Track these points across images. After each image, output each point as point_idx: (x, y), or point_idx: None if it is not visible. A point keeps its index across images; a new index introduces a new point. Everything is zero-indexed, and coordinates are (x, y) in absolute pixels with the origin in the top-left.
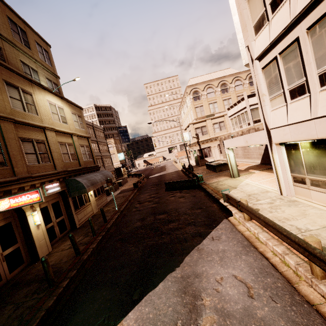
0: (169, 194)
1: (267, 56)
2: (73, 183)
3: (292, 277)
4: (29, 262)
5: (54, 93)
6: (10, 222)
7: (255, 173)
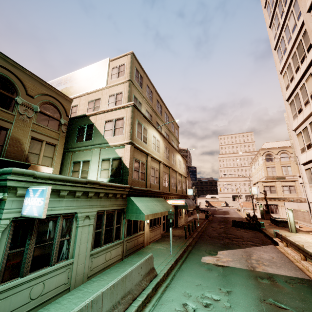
0: (235, 228)
1: (306, 165)
2: None
3: (294, 261)
4: (165, 231)
5: (180, 154)
6: None
7: None
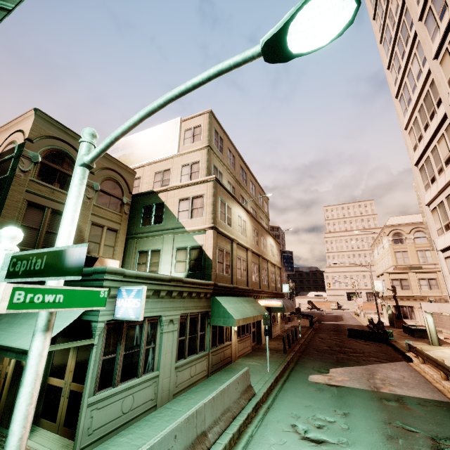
0: (353, 340)
1: (446, 252)
2: None
3: (433, 382)
4: (256, 343)
5: (272, 236)
6: None
7: None
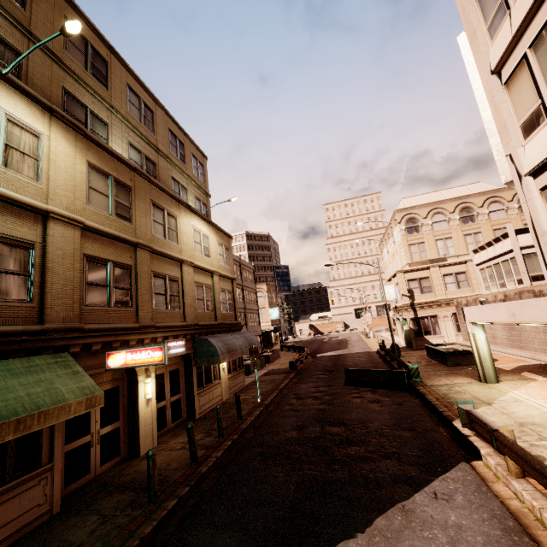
0: (352, 391)
1: None
2: (203, 345)
3: None
4: (125, 456)
5: (202, 216)
6: (118, 386)
7: (538, 382)
